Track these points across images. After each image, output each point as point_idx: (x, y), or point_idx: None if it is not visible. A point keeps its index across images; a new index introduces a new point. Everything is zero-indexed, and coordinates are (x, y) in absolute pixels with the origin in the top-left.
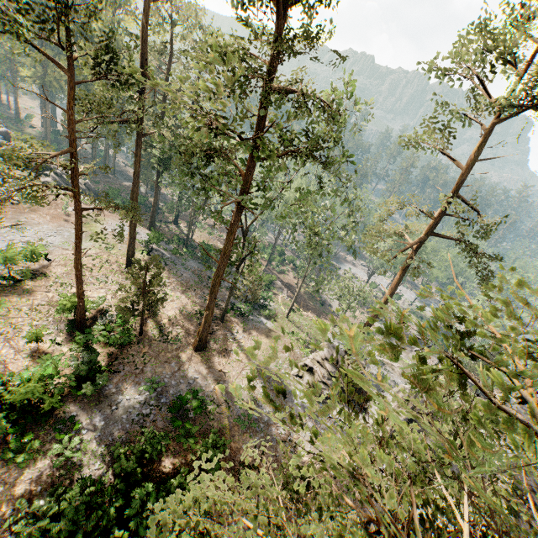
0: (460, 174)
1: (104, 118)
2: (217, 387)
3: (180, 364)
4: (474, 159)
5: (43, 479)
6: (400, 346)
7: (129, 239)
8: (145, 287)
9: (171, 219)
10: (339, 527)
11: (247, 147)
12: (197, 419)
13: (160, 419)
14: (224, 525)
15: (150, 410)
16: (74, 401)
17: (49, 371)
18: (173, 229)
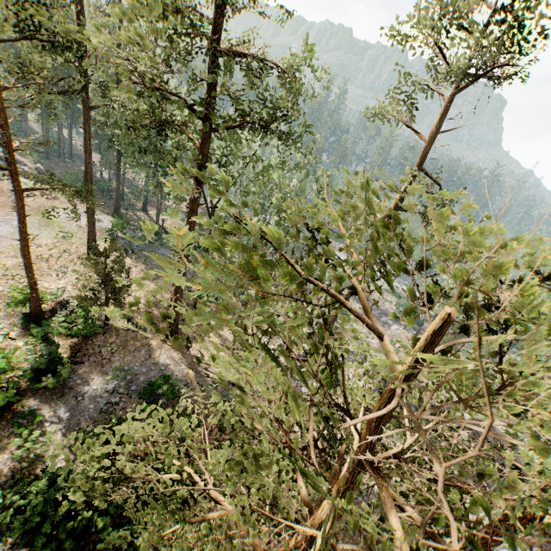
0: (424, 147)
1: (37, 84)
2: (190, 371)
3: (151, 352)
4: (437, 131)
5: (3, 473)
6: (225, 237)
7: (88, 225)
8: (105, 273)
9: (138, 206)
10: (277, 468)
11: (190, 111)
12: (171, 403)
13: (130, 406)
14: (146, 466)
15: (120, 398)
16: (34, 395)
17: (2, 366)
18: (142, 216)
